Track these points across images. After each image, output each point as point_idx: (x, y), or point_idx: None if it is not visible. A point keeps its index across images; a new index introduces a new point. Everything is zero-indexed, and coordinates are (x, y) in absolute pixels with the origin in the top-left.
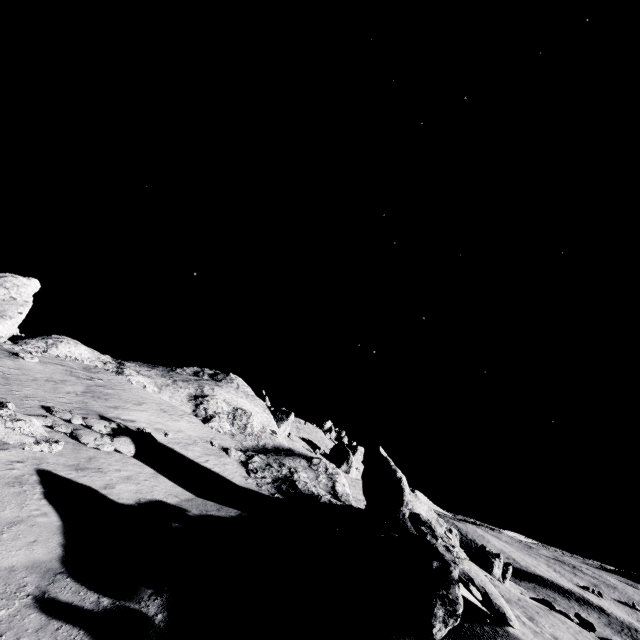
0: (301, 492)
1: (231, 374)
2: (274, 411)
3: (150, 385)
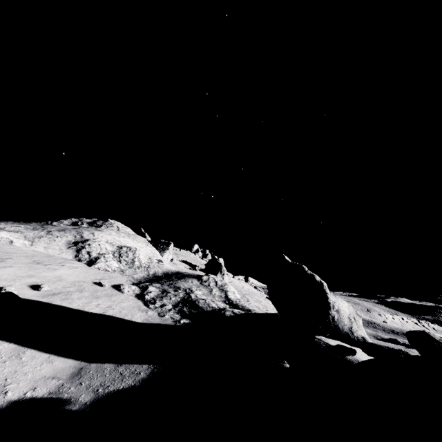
0: (203, 310)
1: (109, 220)
2: (155, 244)
3: (18, 239)
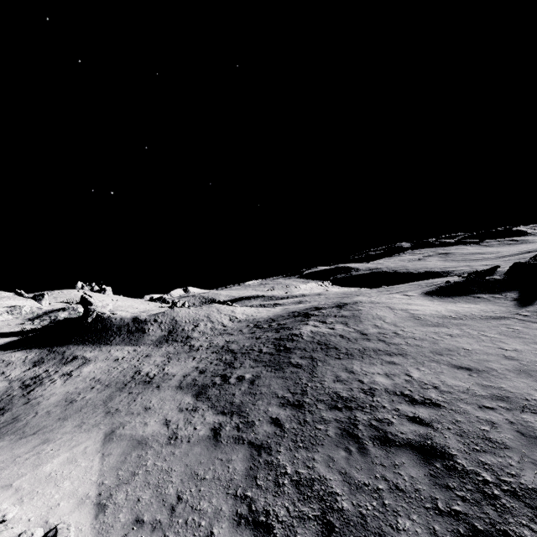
0: (63, 320)
1: None
2: (33, 297)
3: None
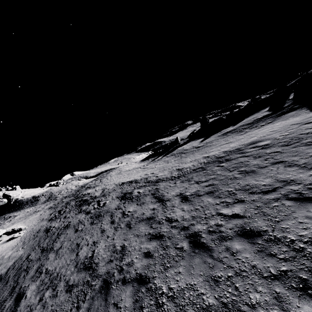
0: None
1: None
2: None
3: None
